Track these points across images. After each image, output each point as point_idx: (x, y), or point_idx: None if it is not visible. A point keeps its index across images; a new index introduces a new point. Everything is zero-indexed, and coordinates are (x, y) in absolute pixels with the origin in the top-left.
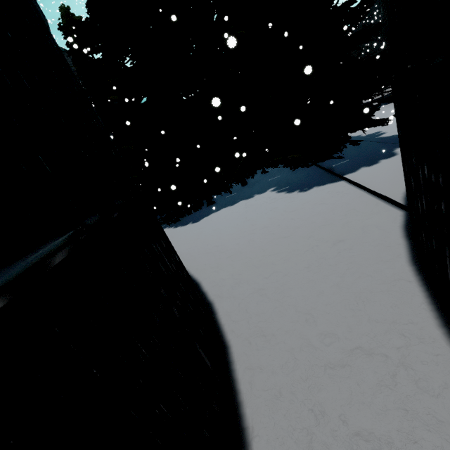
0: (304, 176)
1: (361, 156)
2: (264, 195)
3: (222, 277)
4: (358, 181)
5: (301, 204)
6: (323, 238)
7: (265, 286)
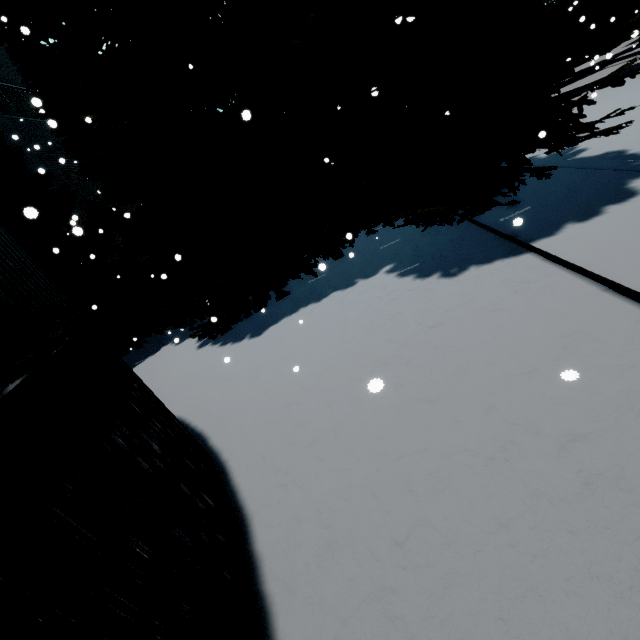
0: (444, 242)
1: (556, 199)
2: (374, 282)
3: (296, 511)
4: (572, 259)
5: (452, 310)
6: (524, 417)
7: (399, 580)
